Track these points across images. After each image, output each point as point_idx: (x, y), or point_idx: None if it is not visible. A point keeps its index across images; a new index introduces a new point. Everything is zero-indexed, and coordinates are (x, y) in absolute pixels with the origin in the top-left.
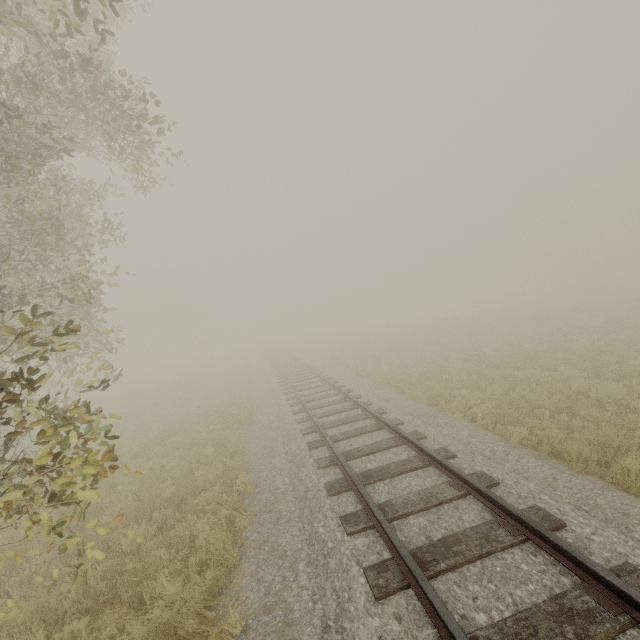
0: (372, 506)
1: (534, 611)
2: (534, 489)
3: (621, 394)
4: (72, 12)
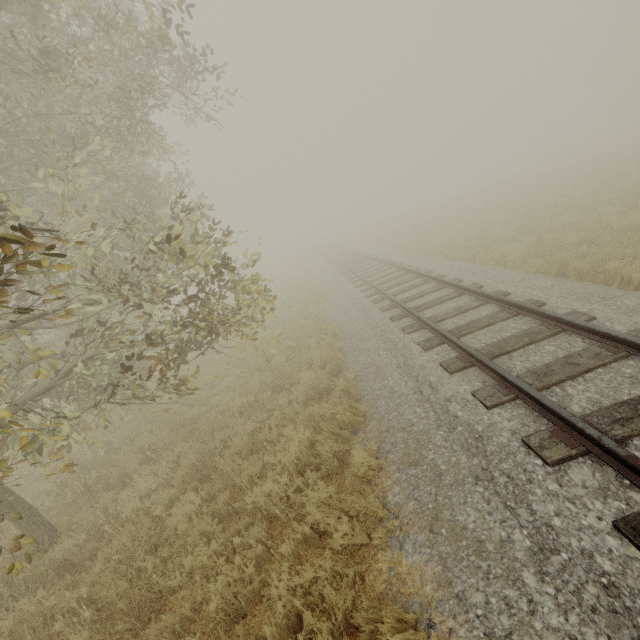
0: (421, 317)
1: (510, 337)
2: (534, 293)
3: None
4: None
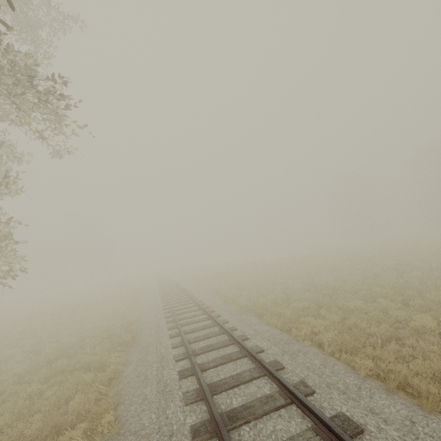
0: None
1: None
2: (398, 438)
3: (434, 325)
4: (22, 21)
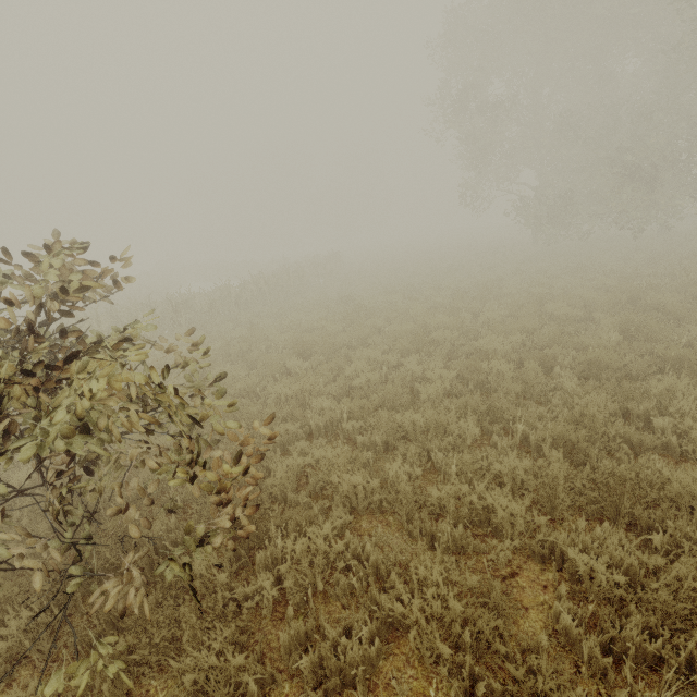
0: None
1: None
2: None
3: None
4: None
